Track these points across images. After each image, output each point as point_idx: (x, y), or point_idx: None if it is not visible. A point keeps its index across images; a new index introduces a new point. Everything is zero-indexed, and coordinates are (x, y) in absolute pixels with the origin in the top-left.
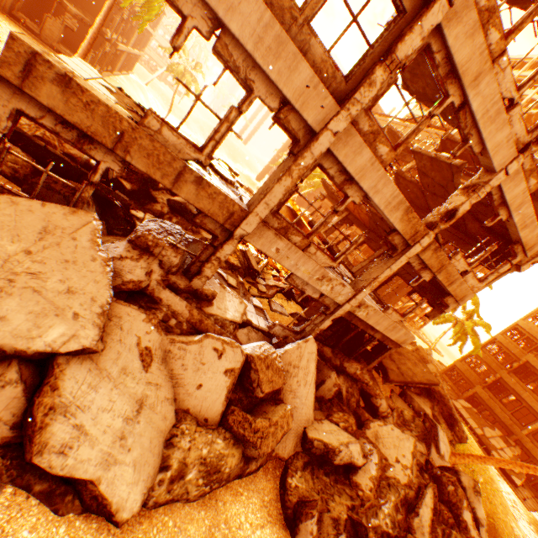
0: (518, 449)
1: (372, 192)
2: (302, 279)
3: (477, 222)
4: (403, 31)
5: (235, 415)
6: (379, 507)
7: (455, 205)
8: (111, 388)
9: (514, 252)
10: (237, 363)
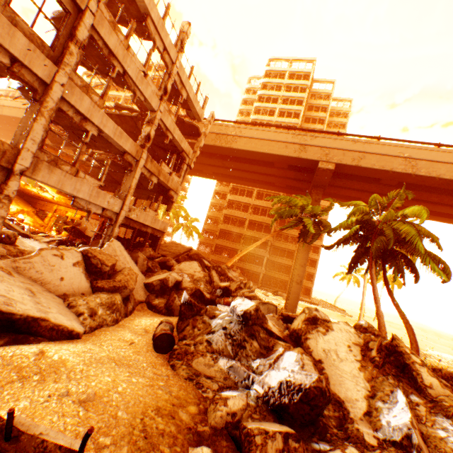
0: (239, 270)
1: (103, 127)
2: (85, 201)
3: (162, 149)
4: (75, 25)
5: (101, 283)
6: (199, 287)
7: (148, 132)
8: (0, 282)
9: (185, 157)
10: (79, 258)
